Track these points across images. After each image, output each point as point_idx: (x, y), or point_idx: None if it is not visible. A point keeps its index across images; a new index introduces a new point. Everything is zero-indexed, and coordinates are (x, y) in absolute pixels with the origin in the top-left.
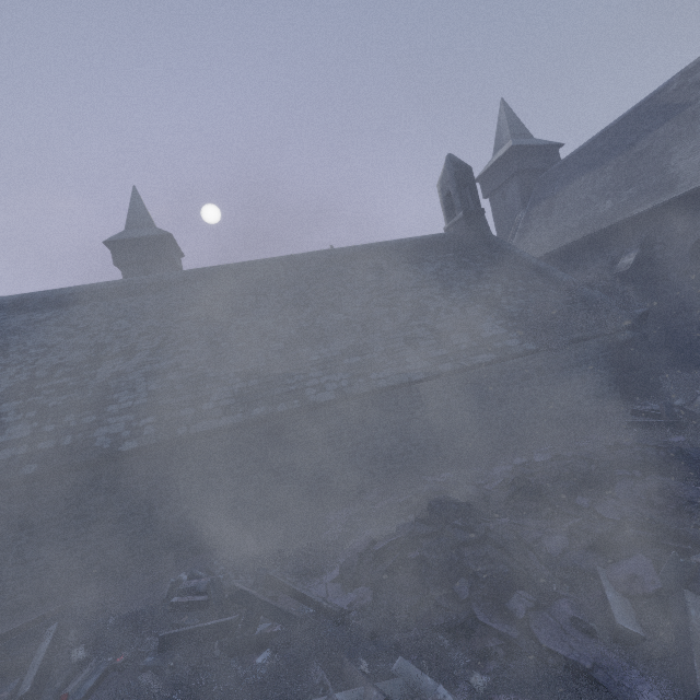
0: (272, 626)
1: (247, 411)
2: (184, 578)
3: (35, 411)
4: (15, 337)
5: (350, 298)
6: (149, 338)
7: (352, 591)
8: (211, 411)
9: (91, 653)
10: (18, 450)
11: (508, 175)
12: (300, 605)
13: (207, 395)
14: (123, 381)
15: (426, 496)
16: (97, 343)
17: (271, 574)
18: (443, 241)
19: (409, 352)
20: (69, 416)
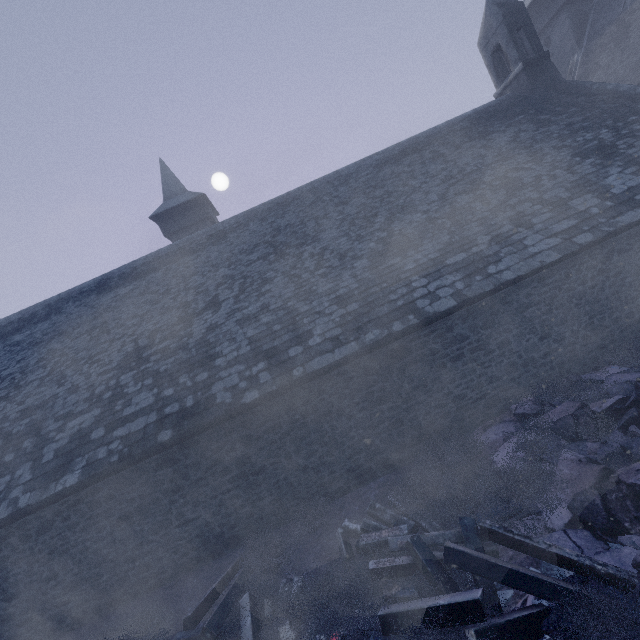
0: (519, 595)
1: (360, 338)
2: (351, 526)
3: (151, 378)
4: (110, 314)
5: (421, 194)
6: (227, 287)
7: (615, 540)
8: (320, 346)
9: (301, 634)
10: (148, 418)
11: (551, 13)
12: (539, 562)
13: (308, 330)
14: (219, 333)
15: None
16: (182, 303)
17: (488, 527)
18: (503, 106)
19: (524, 234)
20: (182, 377)
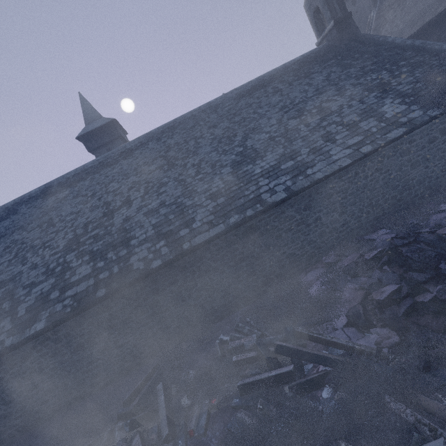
0: (315, 366)
1: (226, 221)
2: (224, 338)
3: (87, 256)
4: (54, 212)
5: (265, 119)
6: (136, 190)
7: (368, 332)
8: (200, 228)
9: (194, 401)
10: (88, 282)
11: None
12: (328, 348)
13: (192, 217)
14: (132, 222)
15: (391, 250)
16: (105, 203)
17: (300, 331)
18: (321, 53)
19: (330, 146)
20: (109, 253)
